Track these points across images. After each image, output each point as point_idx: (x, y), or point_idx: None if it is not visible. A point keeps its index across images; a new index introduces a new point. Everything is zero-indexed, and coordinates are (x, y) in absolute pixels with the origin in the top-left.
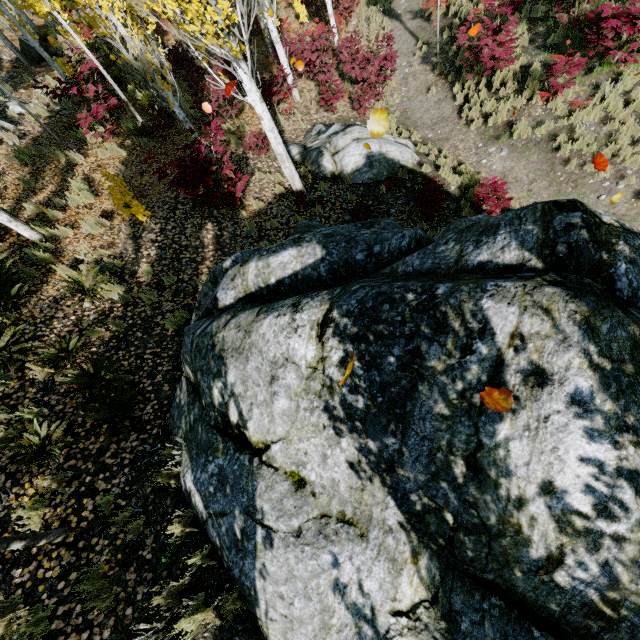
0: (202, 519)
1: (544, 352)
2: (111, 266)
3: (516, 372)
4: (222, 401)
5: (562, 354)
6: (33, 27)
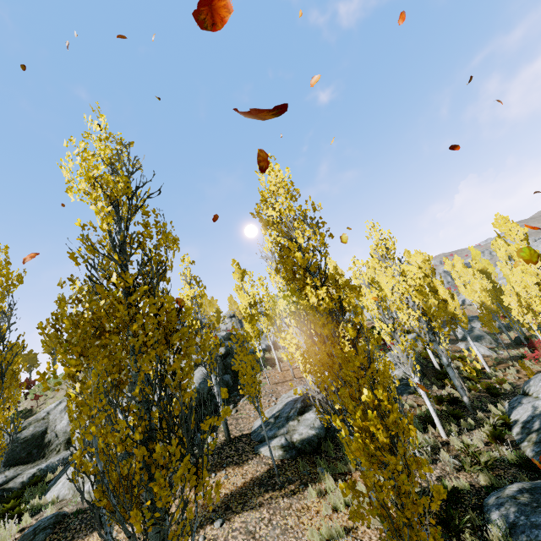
0: (505, 409)
1: None
2: (511, 384)
3: None
4: (526, 388)
5: None
6: (524, 335)
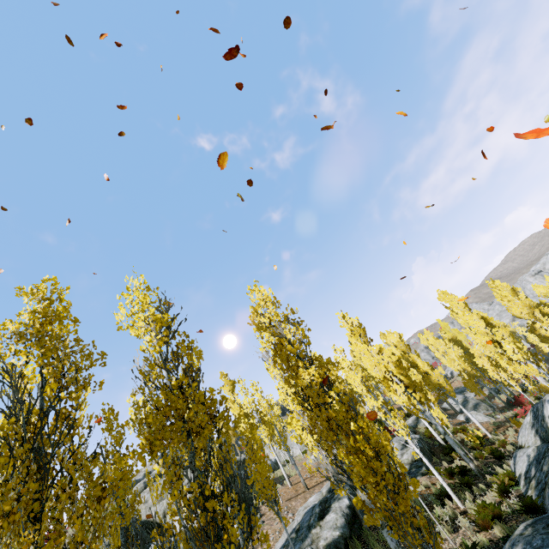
0: (511, 468)
1: (546, 397)
2: (513, 444)
3: (543, 401)
4: (519, 441)
5: (548, 397)
6: (513, 395)
